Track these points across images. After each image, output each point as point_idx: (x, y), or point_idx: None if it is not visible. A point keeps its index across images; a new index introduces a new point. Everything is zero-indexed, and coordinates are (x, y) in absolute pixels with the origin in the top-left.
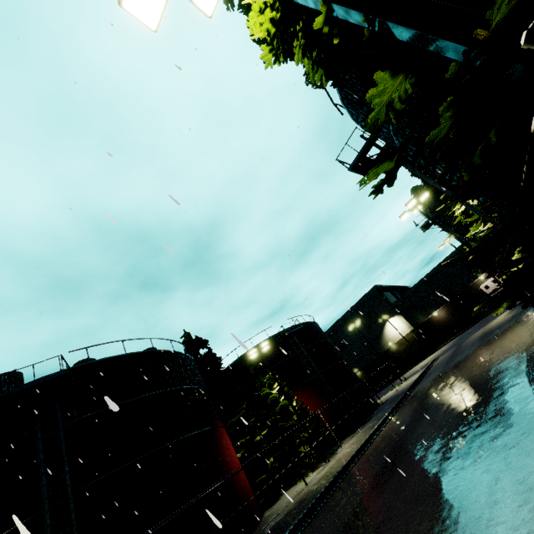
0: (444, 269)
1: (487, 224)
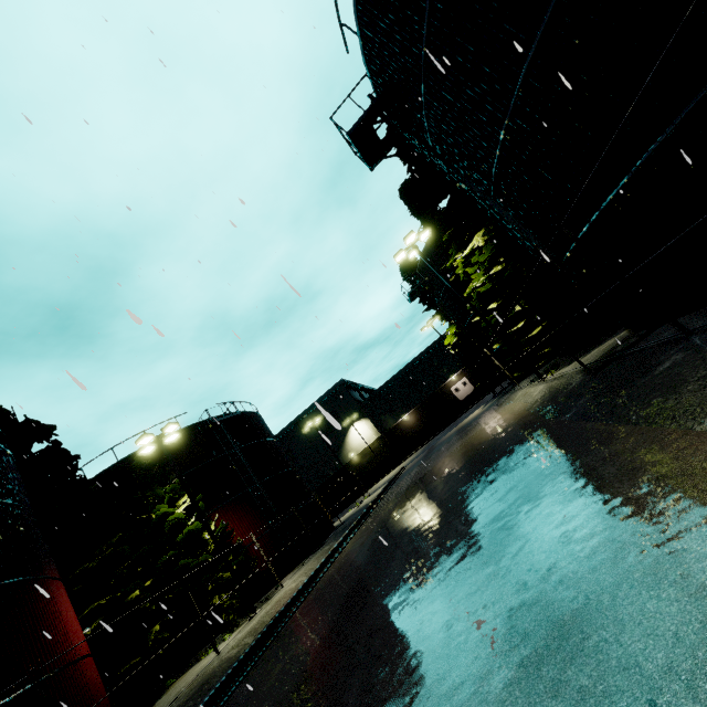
0: (419, 365)
1: (492, 271)
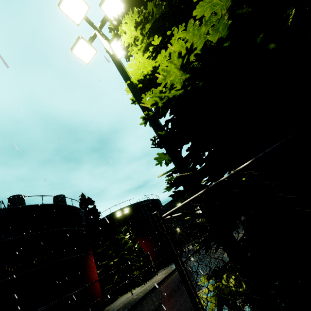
0: None
1: None
